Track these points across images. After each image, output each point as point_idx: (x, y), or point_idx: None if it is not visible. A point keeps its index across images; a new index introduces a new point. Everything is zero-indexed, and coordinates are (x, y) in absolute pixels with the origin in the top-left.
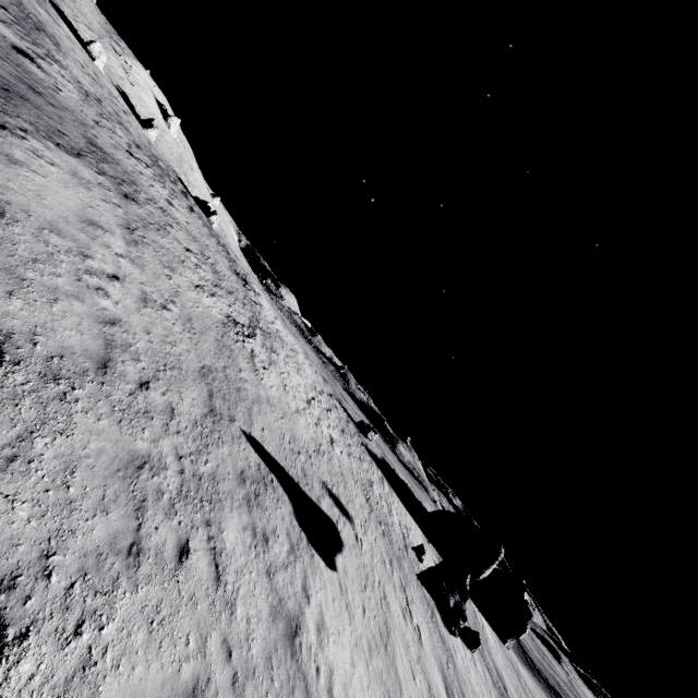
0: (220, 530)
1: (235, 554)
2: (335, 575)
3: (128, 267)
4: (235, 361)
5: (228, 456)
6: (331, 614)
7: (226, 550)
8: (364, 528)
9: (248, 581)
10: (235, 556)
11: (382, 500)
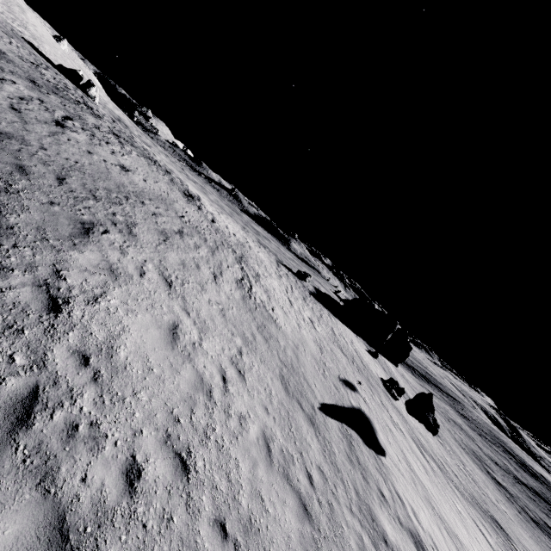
0: (386, 534)
1: (397, 540)
2: (387, 457)
3: (210, 347)
4: (272, 336)
5: (339, 453)
6: (406, 494)
7: (396, 546)
8: (358, 383)
9: (407, 549)
10: (398, 542)
11: (341, 337)
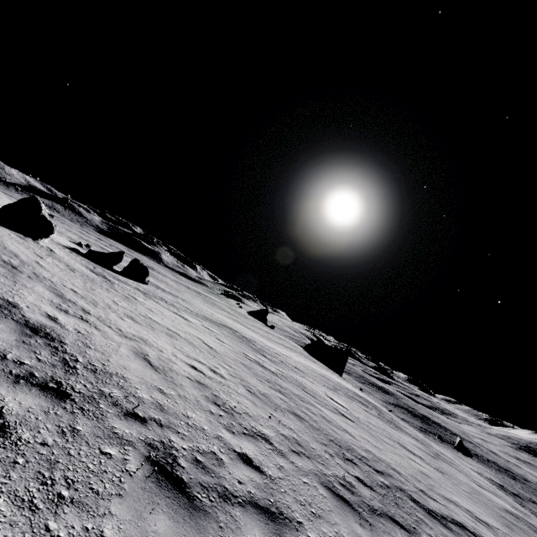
0: None
1: None
2: None
3: None
4: None
5: None
6: None
7: None
8: None
9: None
10: None
11: None
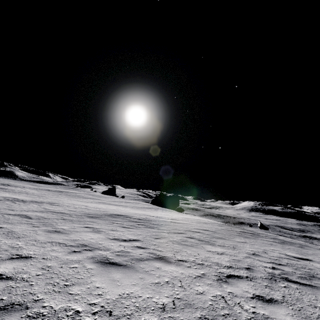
0: None
1: None
2: None
3: None
4: None
5: None
6: None
7: None
8: None
9: None
10: None
11: None
